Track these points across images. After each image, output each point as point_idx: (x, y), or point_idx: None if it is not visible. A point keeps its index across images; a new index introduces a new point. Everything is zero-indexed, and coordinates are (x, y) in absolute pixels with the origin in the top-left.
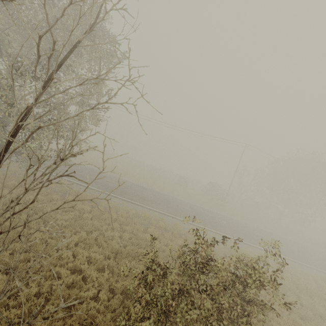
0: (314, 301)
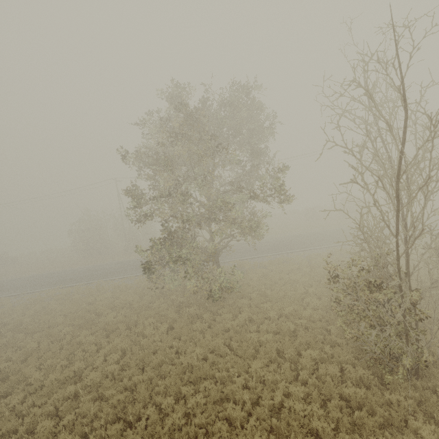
0: None
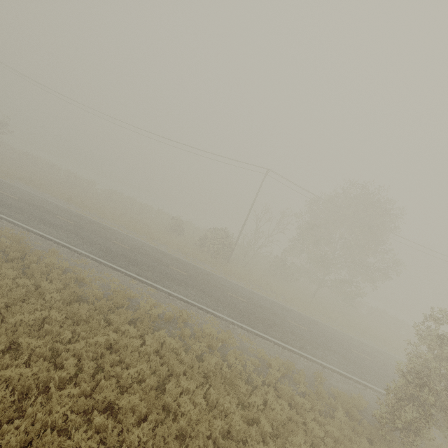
0: (209, 392)
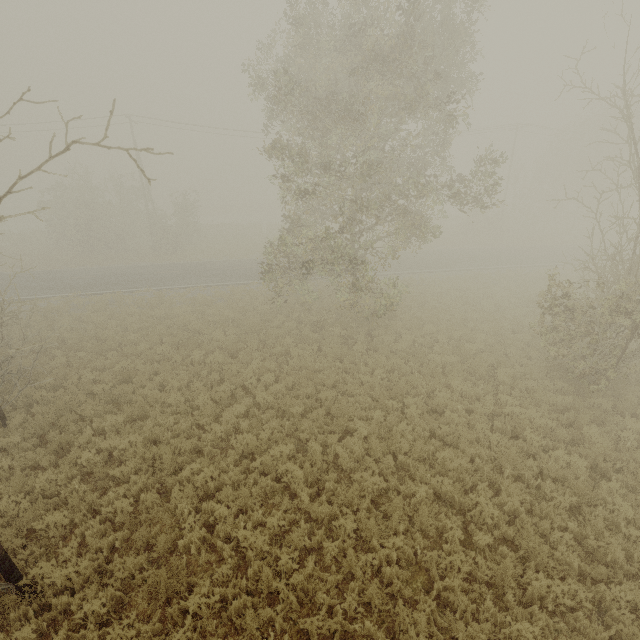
0: None
